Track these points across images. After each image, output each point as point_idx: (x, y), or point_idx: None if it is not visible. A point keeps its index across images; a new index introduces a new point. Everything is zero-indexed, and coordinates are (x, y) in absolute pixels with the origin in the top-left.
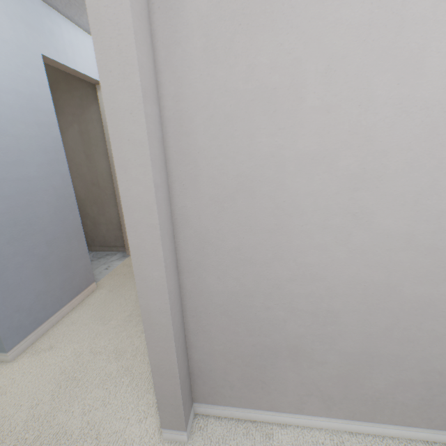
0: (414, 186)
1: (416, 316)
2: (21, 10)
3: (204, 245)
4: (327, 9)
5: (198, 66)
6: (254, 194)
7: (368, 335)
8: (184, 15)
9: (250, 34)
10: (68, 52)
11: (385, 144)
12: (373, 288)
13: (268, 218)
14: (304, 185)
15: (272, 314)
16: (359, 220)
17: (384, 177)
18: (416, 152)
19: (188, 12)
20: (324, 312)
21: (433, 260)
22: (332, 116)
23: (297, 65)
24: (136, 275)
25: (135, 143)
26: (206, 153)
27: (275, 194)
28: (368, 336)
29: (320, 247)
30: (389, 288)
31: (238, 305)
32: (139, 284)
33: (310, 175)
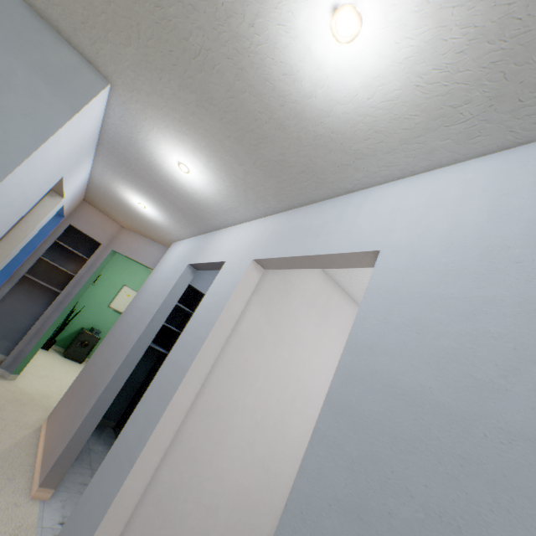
0: (272, 435)
1: (250, 512)
2: (84, 152)
3: (178, 441)
4: (274, 356)
5: (231, 348)
6: (220, 416)
7: (227, 527)
8: (237, 328)
9: (252, 348)
10: (74, 176)
11: (270, 412)
12: (241, 490)
13: (219, 433)
14: (240, 420)
15: (186, 506)
16: (251, 446)
17: (266, 427)
18: (277, 420)
19: (239, 328)
20: (214, 506)
21: (266, 475)
22: (261, 393)
23: (260, 368)
24: (141, 456)
25: (200, 375)
26: (212, 386)
27: (228, 420)
28: (227, 528)
29: (231, 457)
30: (247, 490)
31: (170, 496)
32: (137, 465)
33: (244, 416)
